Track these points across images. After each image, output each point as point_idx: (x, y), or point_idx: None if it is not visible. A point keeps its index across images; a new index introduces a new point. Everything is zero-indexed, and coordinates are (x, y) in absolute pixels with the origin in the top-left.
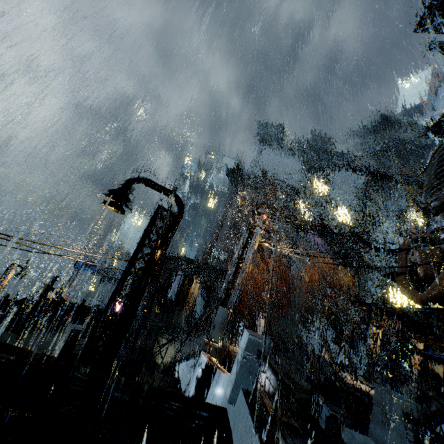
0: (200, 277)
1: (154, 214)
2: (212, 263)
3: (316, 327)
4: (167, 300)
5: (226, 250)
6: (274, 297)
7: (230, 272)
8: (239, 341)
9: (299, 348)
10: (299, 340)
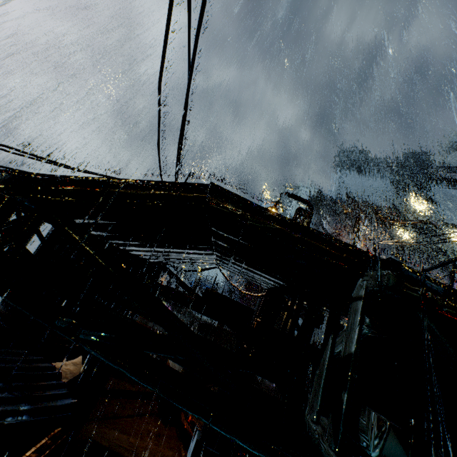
0: None
1: (297, 213)
2: None
3: None
4: None
5: None
6: None
7: None
8: None
9: None
10: None
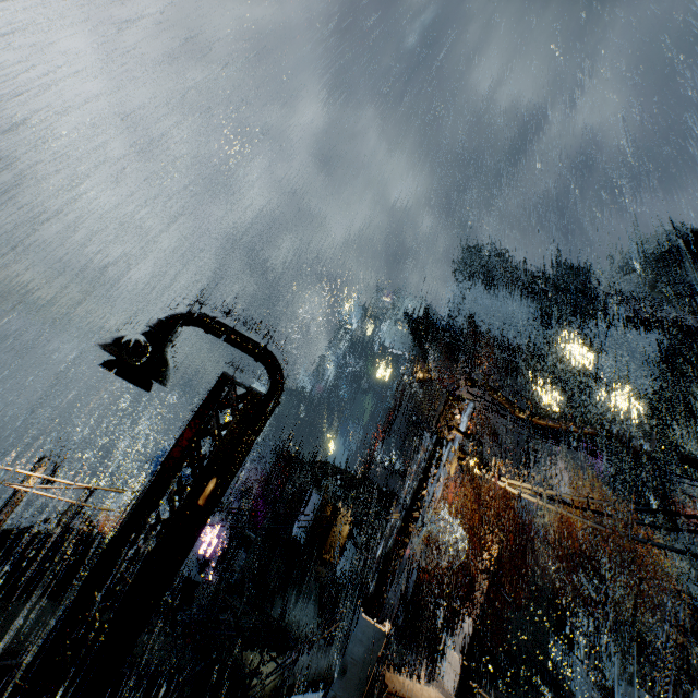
0: (350, 505)
1: (209, 395)
2: (377, 476)
3: (579, 631)
4: (291, 540)
5: (402, 455)
6: (491, 571)
7: (395, 522)
8: (421, 639)
9: (544, 677)
10: (544, 658)
